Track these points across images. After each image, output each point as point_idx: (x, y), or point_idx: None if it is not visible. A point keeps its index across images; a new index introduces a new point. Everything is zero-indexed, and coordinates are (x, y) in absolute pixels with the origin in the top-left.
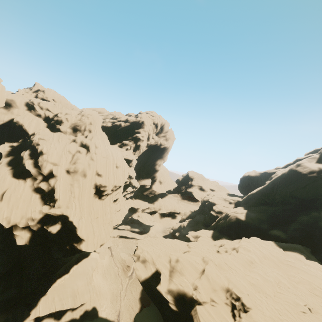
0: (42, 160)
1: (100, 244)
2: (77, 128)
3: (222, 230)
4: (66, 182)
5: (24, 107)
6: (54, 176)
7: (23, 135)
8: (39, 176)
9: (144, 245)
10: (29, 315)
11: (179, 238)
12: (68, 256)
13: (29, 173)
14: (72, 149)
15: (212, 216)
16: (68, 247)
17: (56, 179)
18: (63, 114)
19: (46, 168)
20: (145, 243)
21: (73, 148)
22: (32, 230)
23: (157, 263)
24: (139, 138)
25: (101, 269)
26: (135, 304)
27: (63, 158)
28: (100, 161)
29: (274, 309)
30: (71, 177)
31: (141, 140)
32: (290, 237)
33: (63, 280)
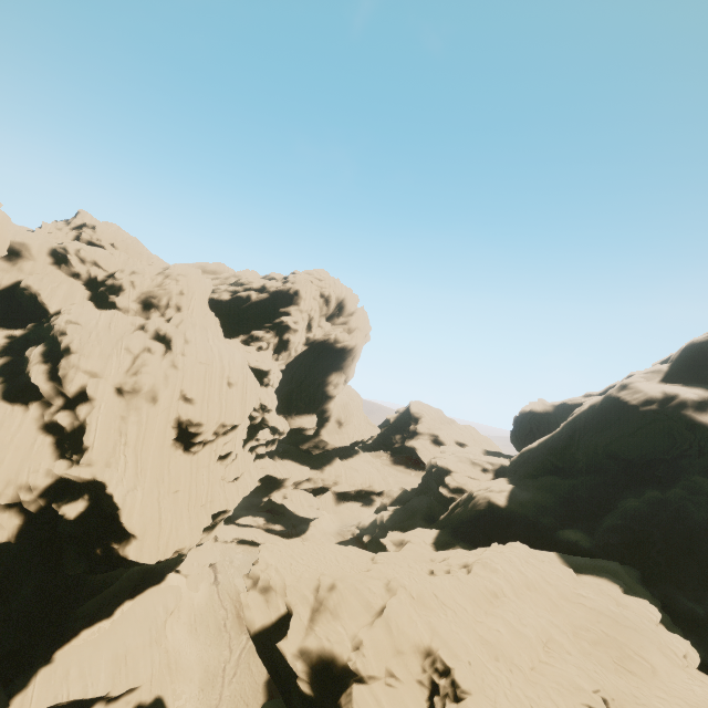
0: (67, 365)
1: (175, 548)
2: (153, 301)
3: (458, 530)
4: (113, 412)
5: (47, 258)
6: (88, 399)
7: (39, 314)
8: (57, 398)
9: (273, 555)
10: (8, 706)
11: (369, 548)
12: (99, 571)
13: (37, 393)
14: (134, 345)
15: (443, 498)
16: (100, 551)
17: (92, 406)
18: (127, 273)
19: (73, 383)
20: (277, 551)
21: (138, 342)
22: (28, 512)
23: (288, 592)
24: (287, 325)
25: (188, 614)
26: (253, 694)
27: (112, 363)
28: (191, 371)
29: (523, 697)
30: (124, 402)
31: (292, 329)
32: (600, 546)
33: (97, 632)
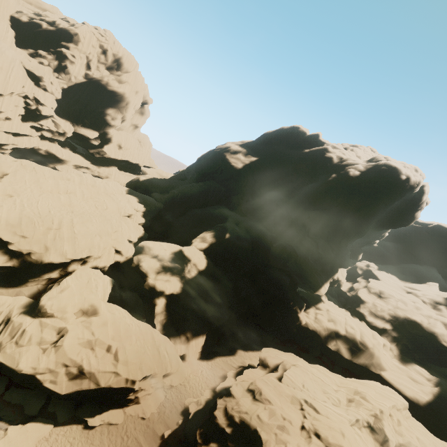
0: None
1: None
2: None
3: None
4: None
5: None
6: None
7: None
8: None
9: None
10: None
11: None
12: None
13: None
14: None
15: None
16: None
17: None
18: None
19: None
20: None
21: None
22: None
23: None
24: (65, 55)
25: None
26: None
27: None
28: None
29: (29, 190)
30: None
31: (70, 60)
32: (162, 199)
33: None
